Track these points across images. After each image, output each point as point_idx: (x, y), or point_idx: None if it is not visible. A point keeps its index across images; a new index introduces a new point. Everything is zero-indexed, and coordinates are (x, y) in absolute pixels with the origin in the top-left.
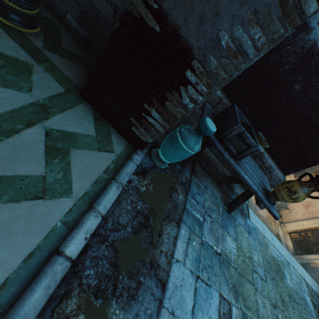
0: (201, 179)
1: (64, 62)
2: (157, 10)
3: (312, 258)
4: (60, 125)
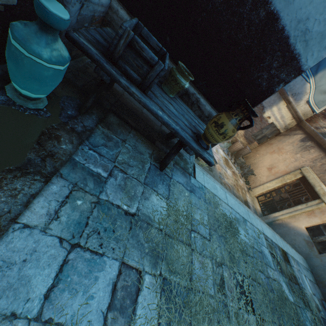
0: (117, 131)
1: None
2: None
3: (277, 216)
4: None
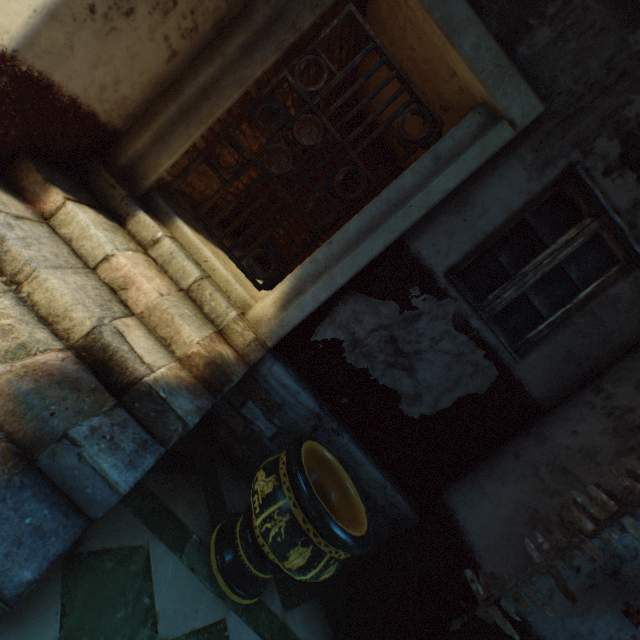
0: None
1: (305, 617)
2: (518, 620)
3: None
4: None
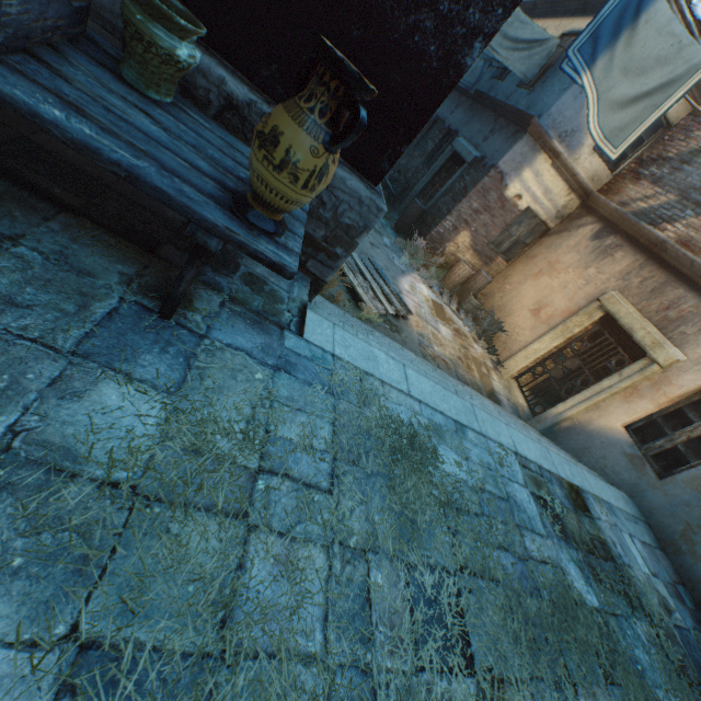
0: None
1: None
2: None
3: (562, 411)
4: None
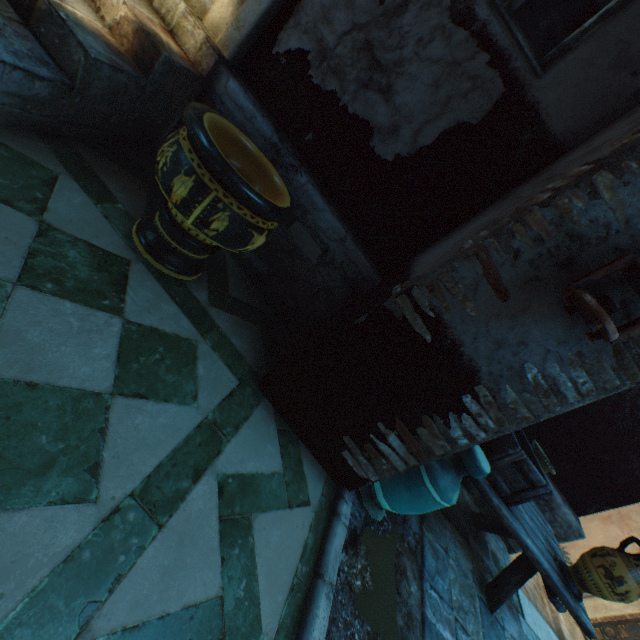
0: (436, 530)
1: (234, 323)
2: (433, 318)
3: None
4: (235, 463)
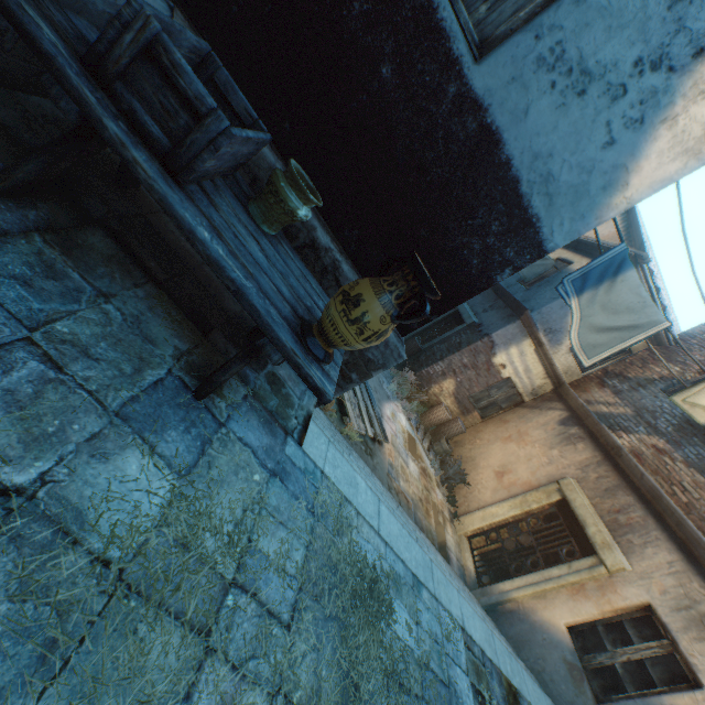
0: (95, 268)
1: None
2: None
3: (509, 589)
4: None
